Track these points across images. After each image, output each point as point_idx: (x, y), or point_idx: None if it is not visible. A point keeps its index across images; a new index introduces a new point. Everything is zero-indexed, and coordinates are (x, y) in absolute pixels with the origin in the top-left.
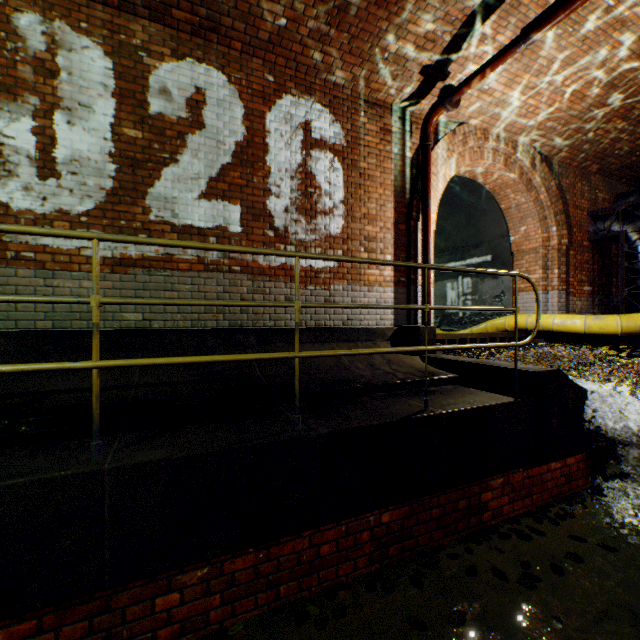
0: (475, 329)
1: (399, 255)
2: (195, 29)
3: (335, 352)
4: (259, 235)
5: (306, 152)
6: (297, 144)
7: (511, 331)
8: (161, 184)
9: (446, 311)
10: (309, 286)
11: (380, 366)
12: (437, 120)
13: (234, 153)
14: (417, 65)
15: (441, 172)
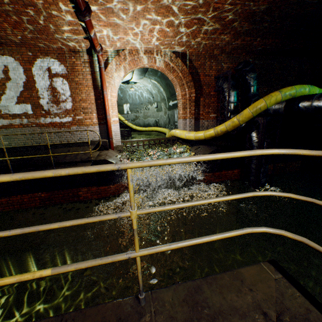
0: (168, 134)
1: (99, 113)
2: None
3: (19, 157)
4: (40, 113)
5: (51, 80)
6: (47, 77)
7: (173, 136)
8: (2, 102)
9: (175, 124)
10: (62, 128)
11: (79, 155)
12: (101, 56)
13: (24, 86)
14: (80, 37)
15: (117, 74)
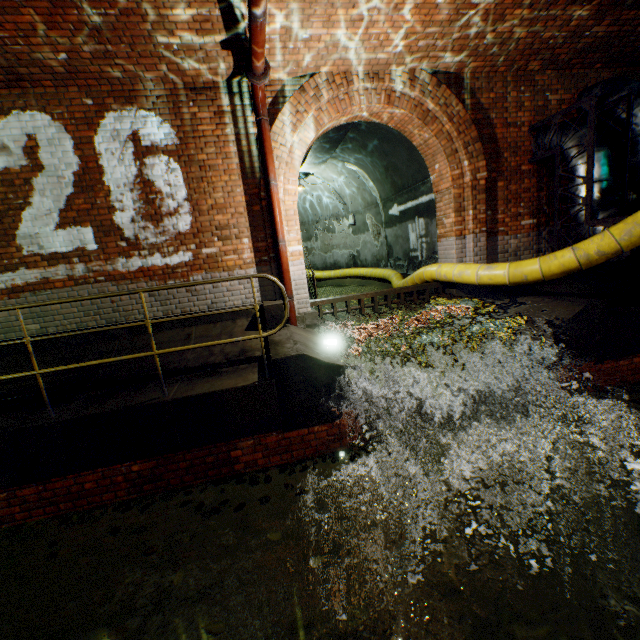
0: (408, 279)
1: (258, 236)
2: (8, 84)
3: (68, 367)
4: (114, 248)
5: (140, 162)
6: (130, 157)
7: (430, 282)
8: (24, 225)
9: (410, 255)
10: (169, 281)
11: (216, 347)
12: (263, 90)
13: (75, 183)
14: (213, 44)
15: (298, 137)
